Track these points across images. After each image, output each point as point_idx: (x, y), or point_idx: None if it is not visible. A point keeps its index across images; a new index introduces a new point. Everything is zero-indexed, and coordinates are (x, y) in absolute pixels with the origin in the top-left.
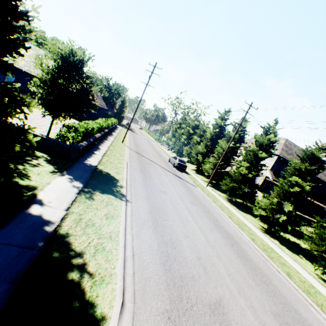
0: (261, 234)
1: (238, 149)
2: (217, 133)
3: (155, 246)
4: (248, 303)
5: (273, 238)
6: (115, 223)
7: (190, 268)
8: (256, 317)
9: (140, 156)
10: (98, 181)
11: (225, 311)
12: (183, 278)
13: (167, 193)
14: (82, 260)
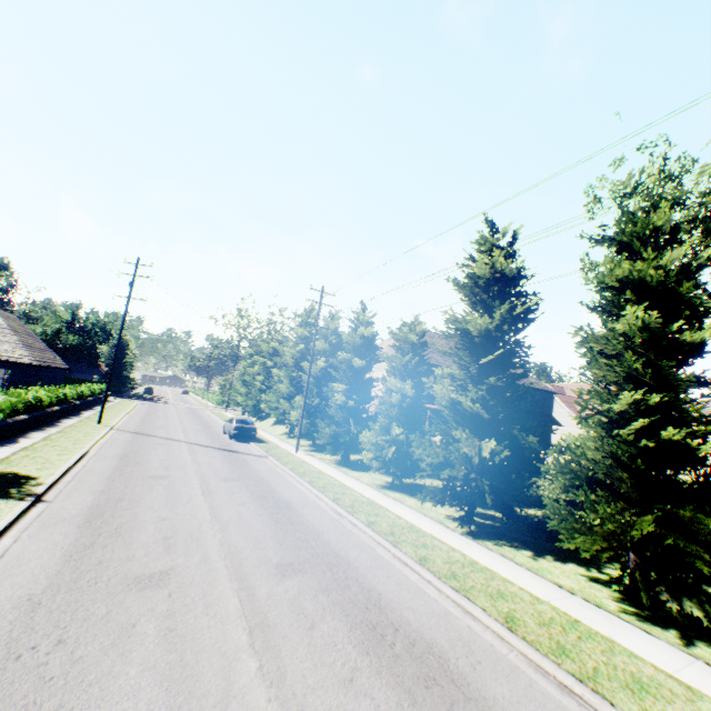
0: (369, 490)
1: None
2: (305, 352)
3: (68, 540)
4: (235, 563)
5: (399, 491)
6: None
7: (135, 550)
8: (235, 572)
9: (143, 436)
10: None
11: (169, 577)
12: (105, 562)
13: (169, 476)
14: None
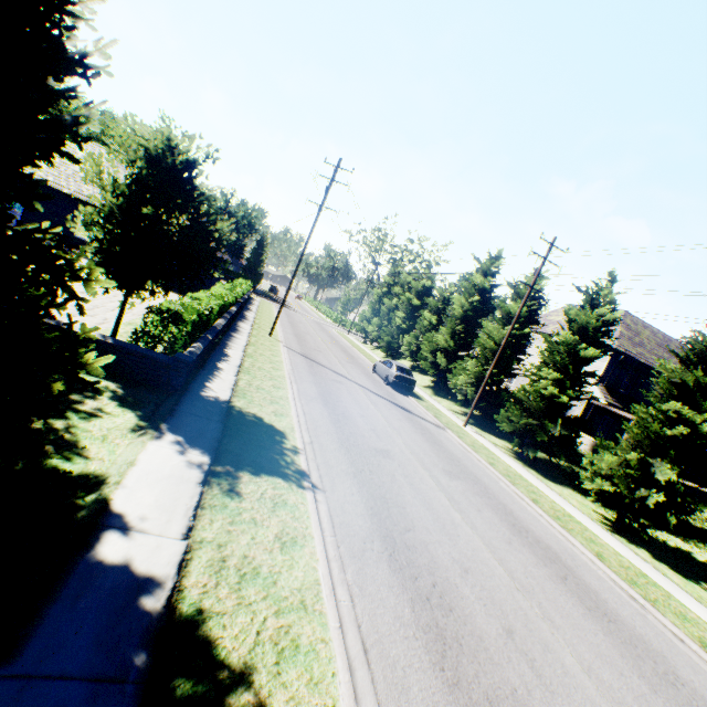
0: (608, 537)
1: (527, 339)
2: (477, 305)
3: (405, 612)
4: None
5: (634, 543)
6: (304, 560)
7: (501, 668)
8: None
9: (314, 363)
10: (240, 442)
11: None
12: (495, 704)
13: (391, 453)
14: (251, 694)
